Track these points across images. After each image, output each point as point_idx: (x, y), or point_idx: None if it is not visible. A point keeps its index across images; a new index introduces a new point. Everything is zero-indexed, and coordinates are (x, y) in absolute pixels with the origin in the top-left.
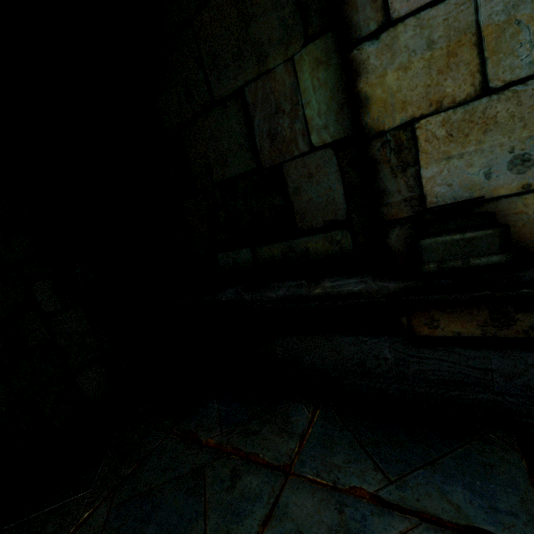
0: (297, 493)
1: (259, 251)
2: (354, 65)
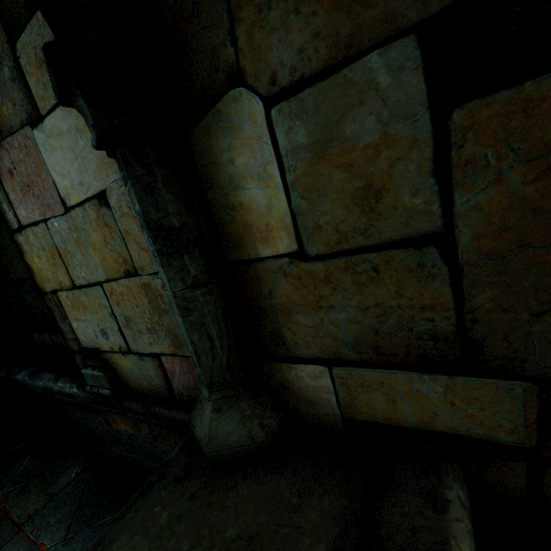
0: (12, 547)
1: (53, 337)
2: (18, 245)
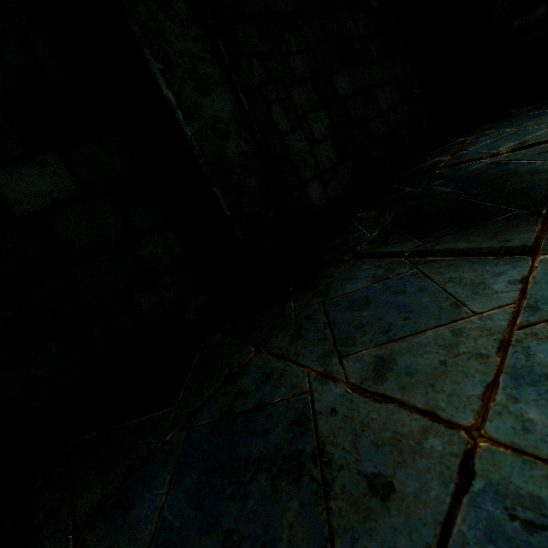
0: None
1: None
2: None
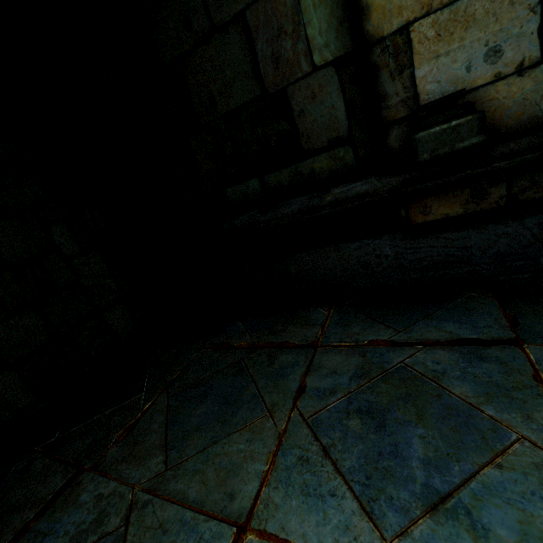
0: (327, 355)
1: (268, 179)
2: None
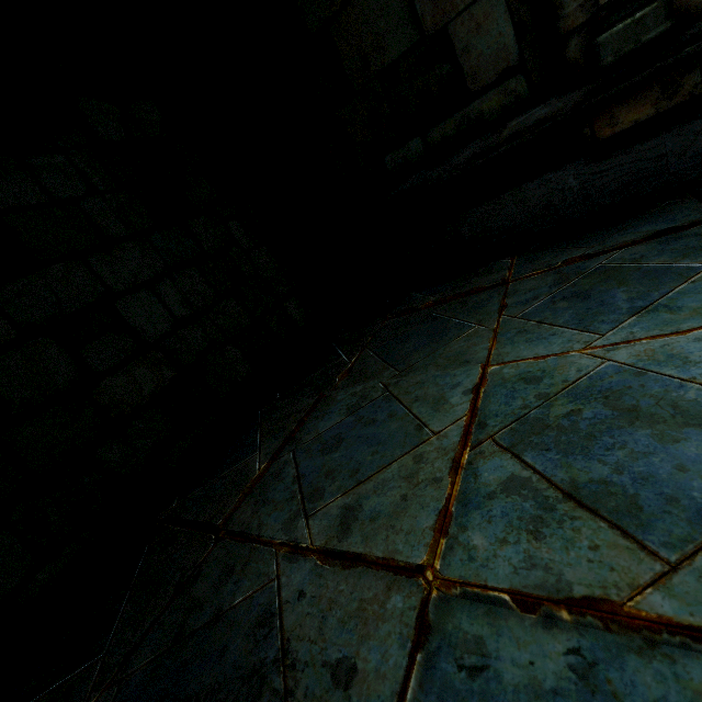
0: (520, 284)
1: (431, 136)
2: None
